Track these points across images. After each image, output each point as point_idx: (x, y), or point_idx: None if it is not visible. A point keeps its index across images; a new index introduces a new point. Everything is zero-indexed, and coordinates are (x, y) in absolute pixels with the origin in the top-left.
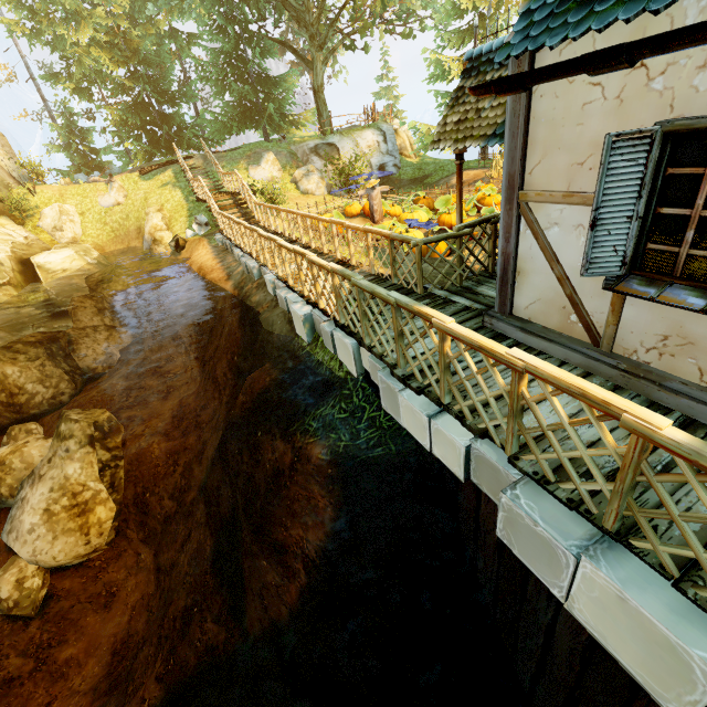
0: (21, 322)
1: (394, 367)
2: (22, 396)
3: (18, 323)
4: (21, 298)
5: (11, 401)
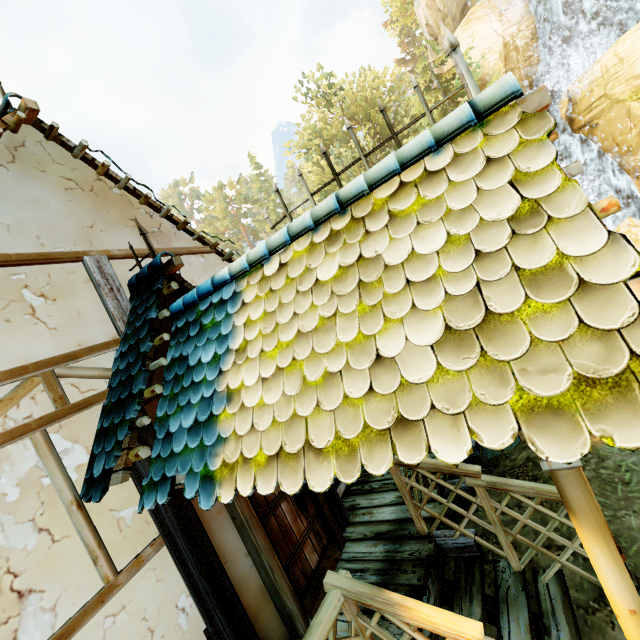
0: None
1: None
2: None
3: None
4: None
5: None
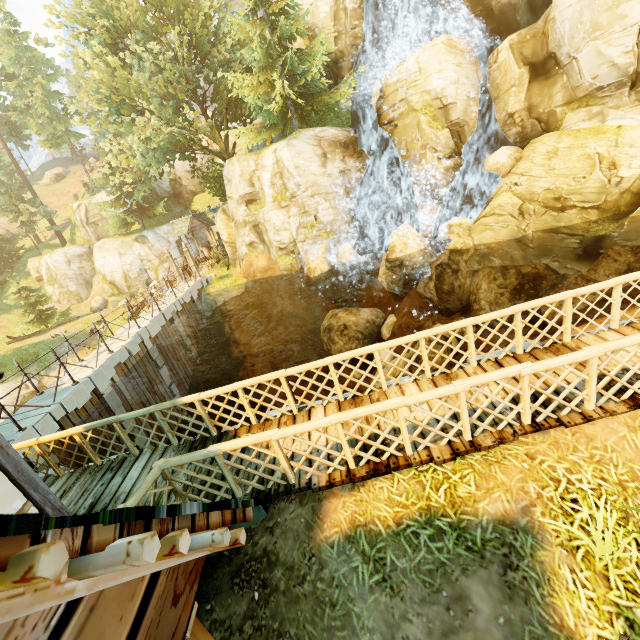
0: (551, 250)
1: (141, 451)
2: (476, 305)
3: (548, 250)
4: (590, 225)
5: (473, 303)
